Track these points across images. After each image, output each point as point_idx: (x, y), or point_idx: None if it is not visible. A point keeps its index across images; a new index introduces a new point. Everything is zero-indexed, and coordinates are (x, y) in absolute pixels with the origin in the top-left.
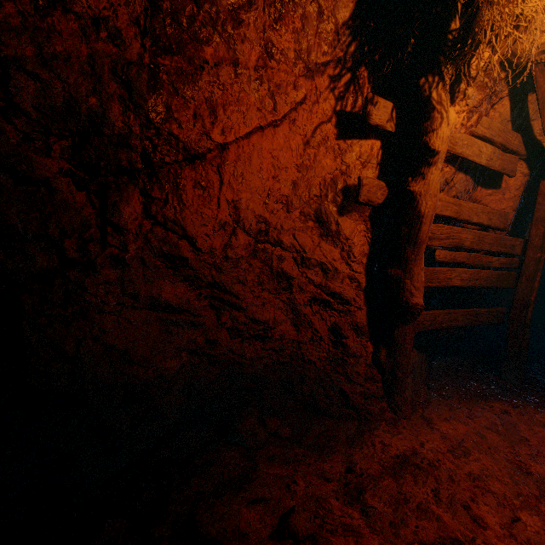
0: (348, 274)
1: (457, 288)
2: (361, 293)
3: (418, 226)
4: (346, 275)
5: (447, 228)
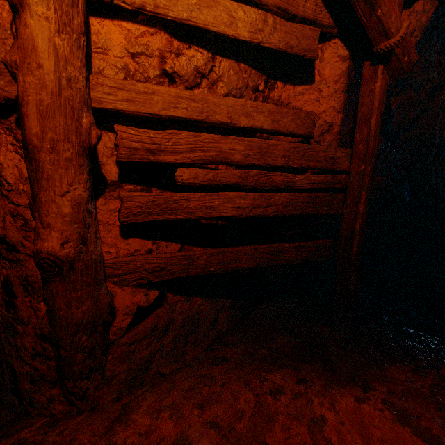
0: (10, 209)
1: (289, 217)
2: (32, 234)
3: (22, 121)
4: (7, 210)
5: (188, 136)
